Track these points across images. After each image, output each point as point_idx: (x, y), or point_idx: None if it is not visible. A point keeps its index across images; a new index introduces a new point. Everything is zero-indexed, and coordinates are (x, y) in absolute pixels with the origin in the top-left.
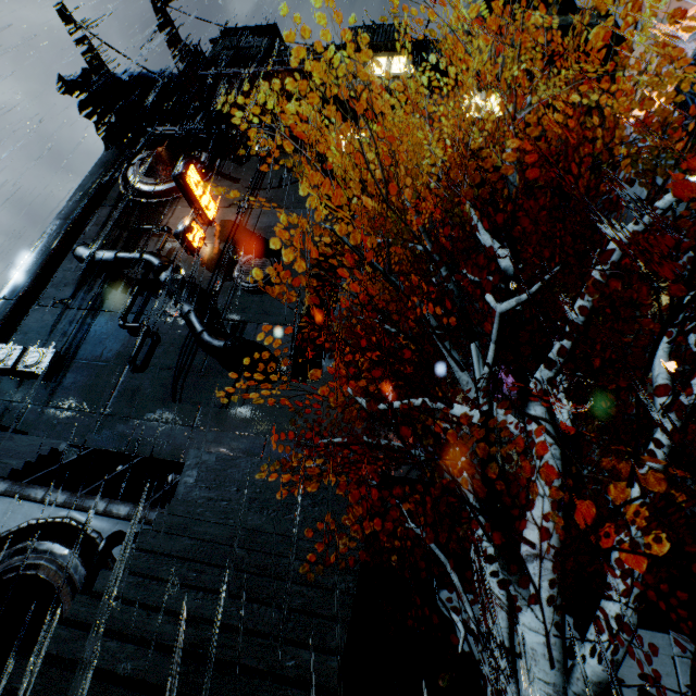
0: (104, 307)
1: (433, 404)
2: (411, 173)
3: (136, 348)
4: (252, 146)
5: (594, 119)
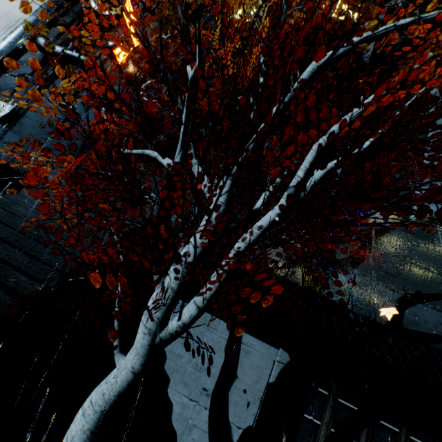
0: (51, 87)
1: (154, 154)
2: (280, 50)
3: (63, 120)
4: (183, 0)
5: (437, 60)
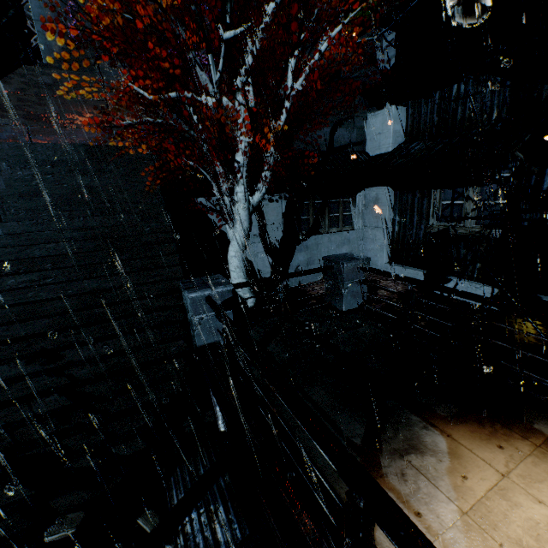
0: None
1: (191, 95)
2: None
3: None
4: None
5: None
